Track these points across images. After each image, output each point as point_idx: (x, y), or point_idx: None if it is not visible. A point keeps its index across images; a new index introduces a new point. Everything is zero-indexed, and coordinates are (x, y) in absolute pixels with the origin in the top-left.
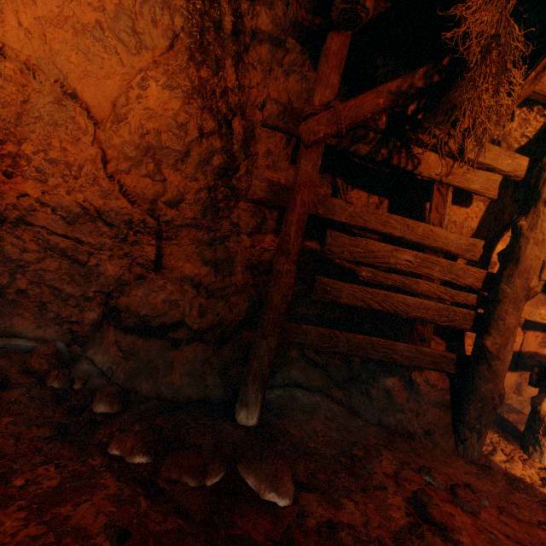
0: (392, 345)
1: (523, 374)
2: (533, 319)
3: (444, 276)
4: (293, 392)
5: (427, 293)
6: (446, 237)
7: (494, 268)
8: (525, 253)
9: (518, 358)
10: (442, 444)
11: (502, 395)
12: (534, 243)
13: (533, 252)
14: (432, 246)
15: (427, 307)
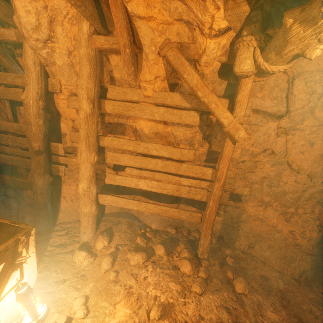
0: (3, 177)
1: (136, 197)
2: (71, 164)
3: (14, 144)
4: (1, 197)
5: (10, 153)
6: (6, 125)
7: (66, 137)
8: (26, 130)
9: (118, 187)
10: (27, 223)
11: (38, 202)
12: (28, 124)
13: (29, 129)
14: (2, 130)
15: (13, 159)
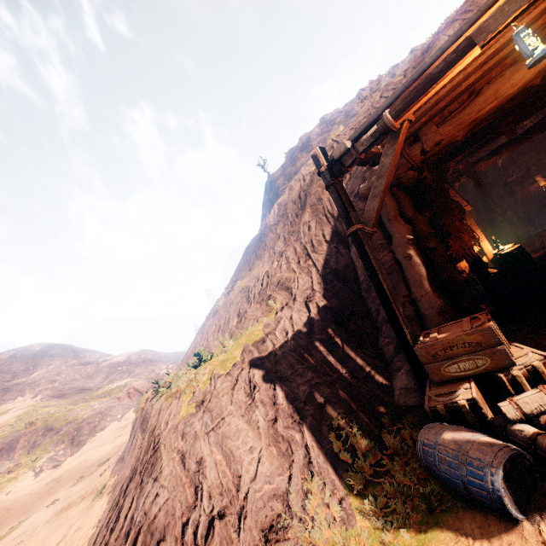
0: None
1: None
2: None
3: None
4: None
5: None
6: None
7: None
8: None
9: None
10: None
11: None
12: None
13: None
14: None
15: None
